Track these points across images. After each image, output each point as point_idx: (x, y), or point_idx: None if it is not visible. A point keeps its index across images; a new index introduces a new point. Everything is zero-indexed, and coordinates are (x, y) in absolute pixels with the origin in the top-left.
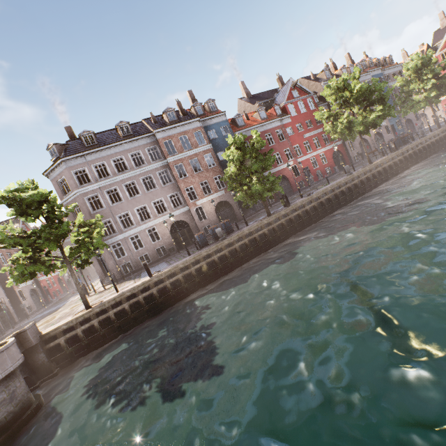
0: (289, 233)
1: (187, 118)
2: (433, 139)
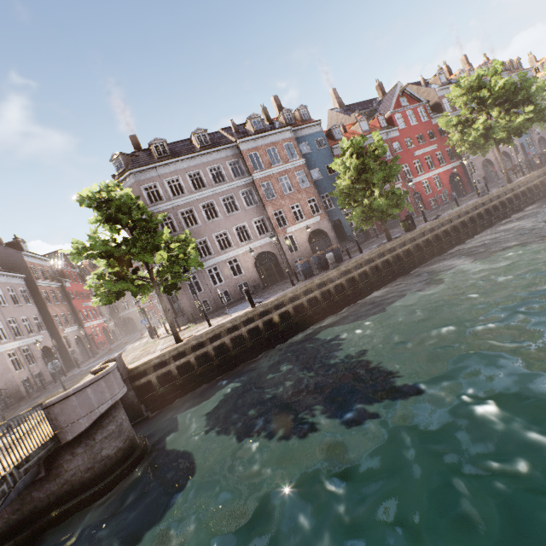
0: (416, 262)
1: (275, 127)
2: None
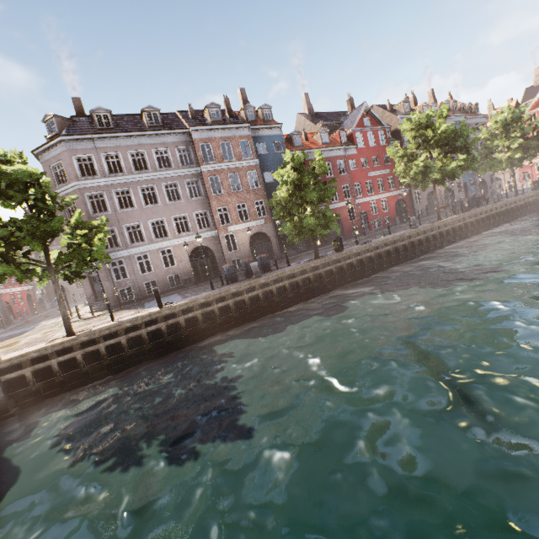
0: (337, 283)
1: (234, 121)
2: (509, 206)
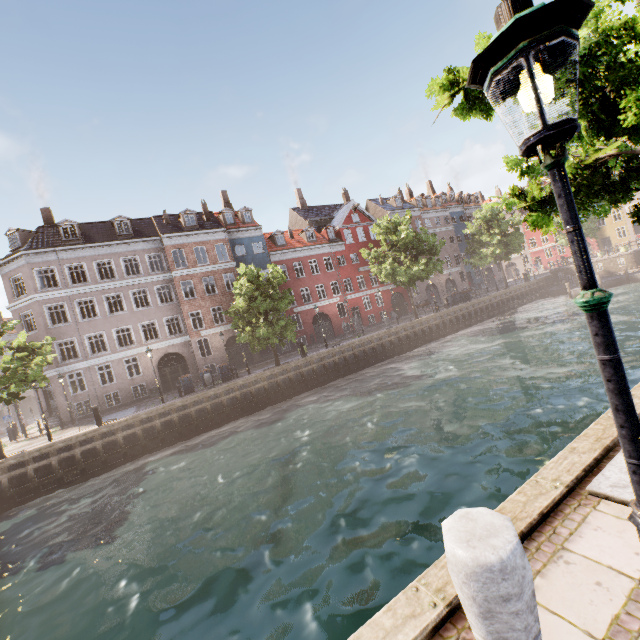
0: (298, 390)
1: (210, 225)
2: (493, 301)
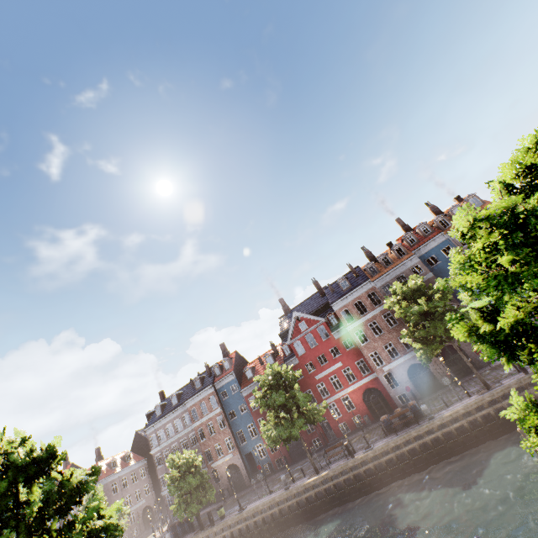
0: None
1: (208, 381)
2: (426, 438)
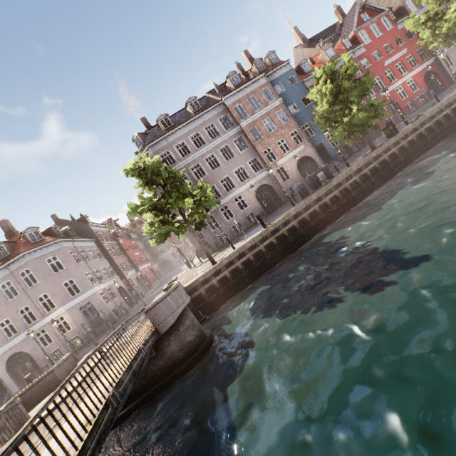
0: (403, 163)
1: (250, 78)
2: None
